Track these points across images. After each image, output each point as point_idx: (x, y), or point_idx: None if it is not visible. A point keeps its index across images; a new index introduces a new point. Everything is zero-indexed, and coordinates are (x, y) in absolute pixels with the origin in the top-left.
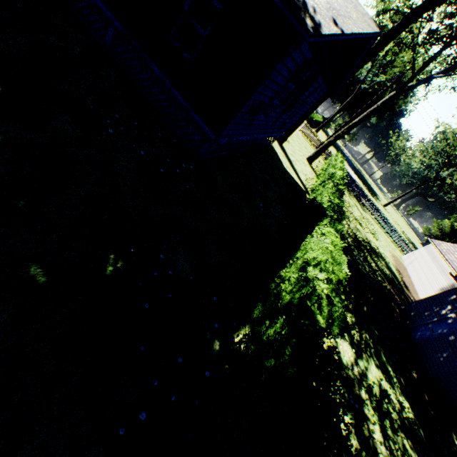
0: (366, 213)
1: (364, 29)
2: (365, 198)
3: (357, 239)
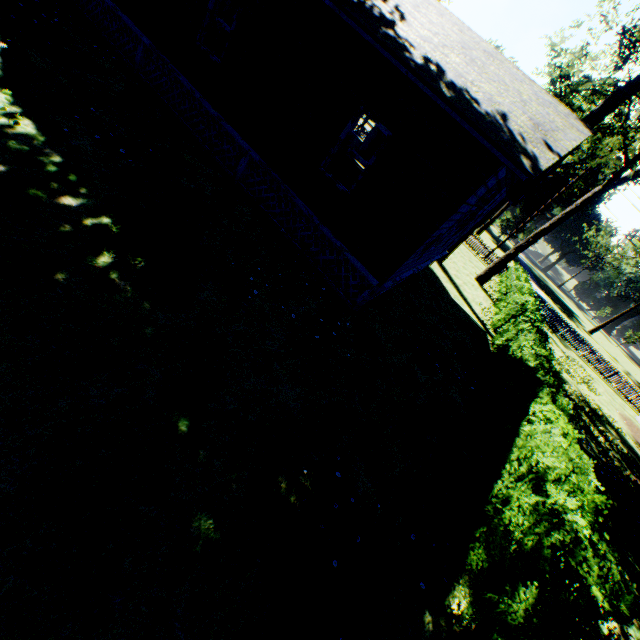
0: (569, 349)
1: (576, 138)
2: (564, 328)
3: (568, 397)
